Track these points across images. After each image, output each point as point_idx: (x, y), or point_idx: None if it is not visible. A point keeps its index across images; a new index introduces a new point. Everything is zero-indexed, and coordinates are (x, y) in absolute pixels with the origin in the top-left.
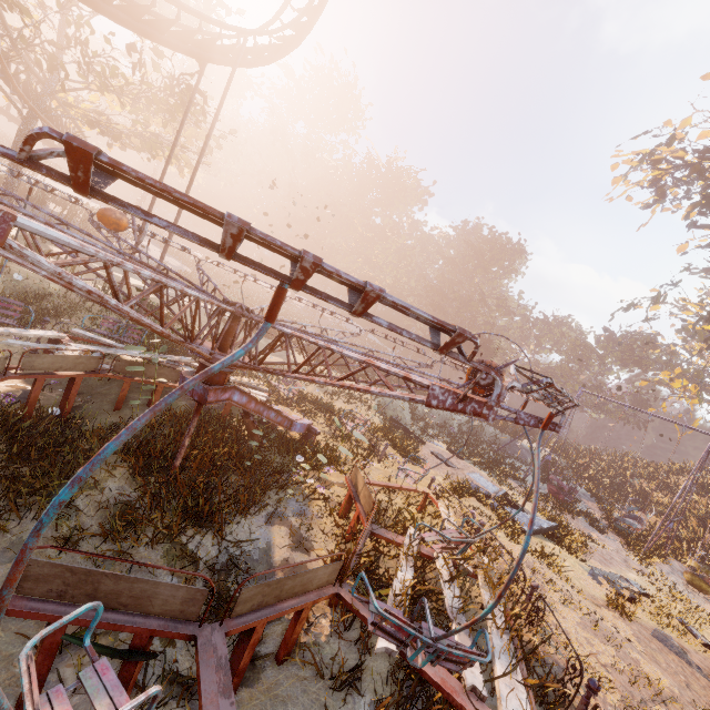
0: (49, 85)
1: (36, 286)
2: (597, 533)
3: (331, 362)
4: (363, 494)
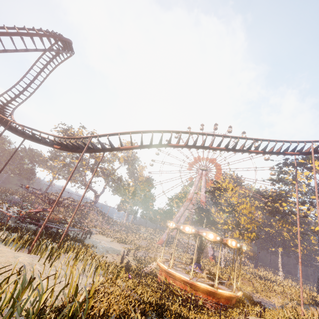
0: None
1: None
2: None
3: None
4: (56, 217)
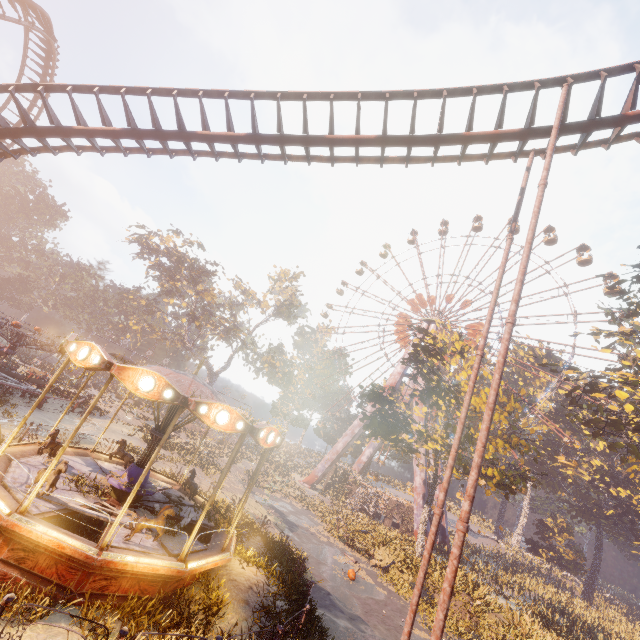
0: None
1: None
2: (89, 388)
3: None
4: (40, 373)
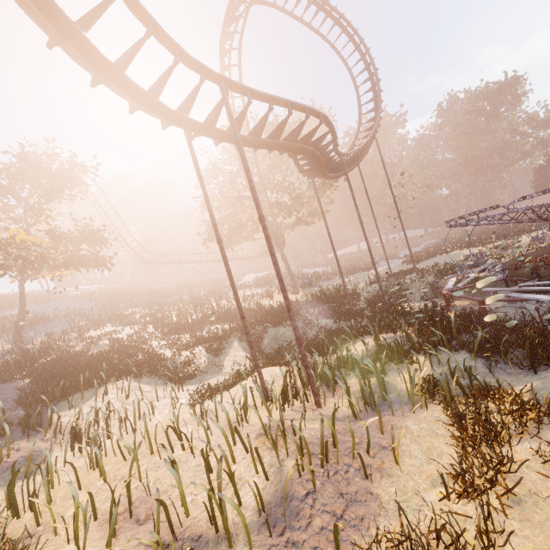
0: (276, 226)
1: (371, 290)
2: None
3: (487, 240)
4: None
